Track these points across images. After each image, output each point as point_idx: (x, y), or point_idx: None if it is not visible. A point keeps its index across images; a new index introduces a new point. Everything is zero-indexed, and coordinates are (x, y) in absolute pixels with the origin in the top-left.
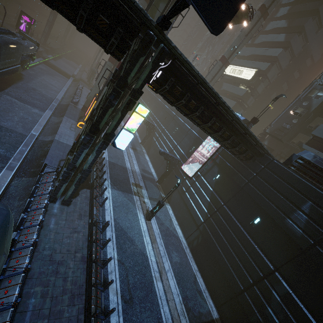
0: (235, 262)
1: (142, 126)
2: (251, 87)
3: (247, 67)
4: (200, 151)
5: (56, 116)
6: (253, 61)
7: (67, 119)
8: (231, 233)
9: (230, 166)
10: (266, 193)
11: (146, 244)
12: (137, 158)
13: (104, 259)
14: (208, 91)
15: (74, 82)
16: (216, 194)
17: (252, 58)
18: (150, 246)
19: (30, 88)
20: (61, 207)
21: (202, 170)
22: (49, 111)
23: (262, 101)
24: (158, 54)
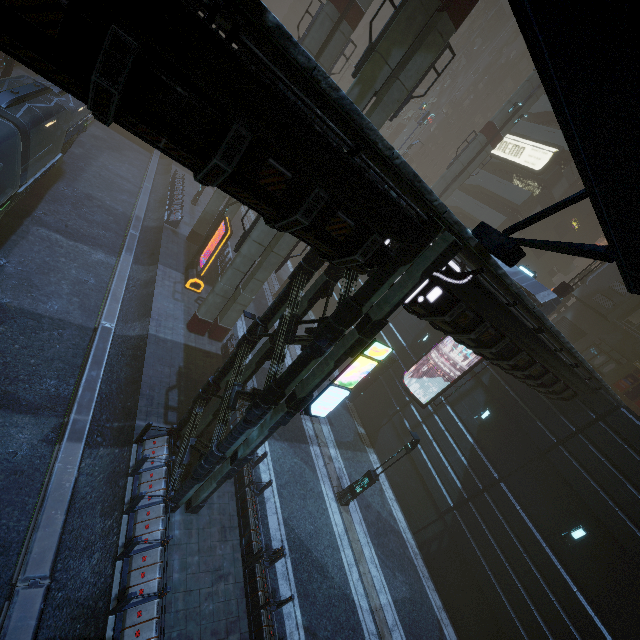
0: (527, 612)
1: None
2: (540, 186)
3: (534, 140)
4: (442, 347)
5: (141, 262)
6: (548, 127)
7: (165, 271)
8: (519, 548)
9: (515, 399)
10: (602, 479)
11: (347, 569)
12: None
13: (280, 633)
14: (522, 303)
15: (162, 160)
16: (482, 452)
17: (545, 118)
18: (355, 571)
19: (80, 196)
20: (185, 518)
21: (447, 391)
22: (127, 257)
23: (559, 214)
24: (440, 256)
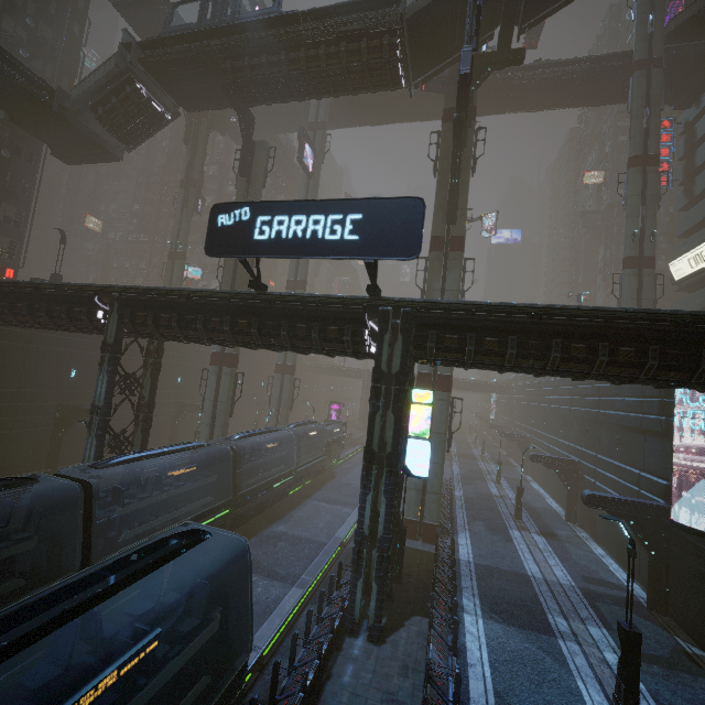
0: None
1: (556, 480)
2: None
3: None
4: (698, 451)
5: None
6: None
7: None
8: None
9: None
10: None
11: None
12: (560, 553)
13: None
14: (507, 312)
15: None
16: None
17: None
18: None
19: (342, 485)
20: (367, 646)
21: None
22: None
23: None
24: (403, 320)
